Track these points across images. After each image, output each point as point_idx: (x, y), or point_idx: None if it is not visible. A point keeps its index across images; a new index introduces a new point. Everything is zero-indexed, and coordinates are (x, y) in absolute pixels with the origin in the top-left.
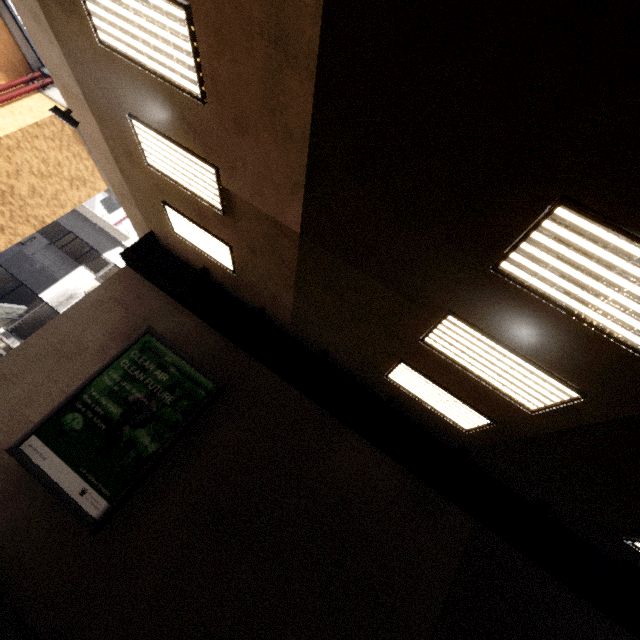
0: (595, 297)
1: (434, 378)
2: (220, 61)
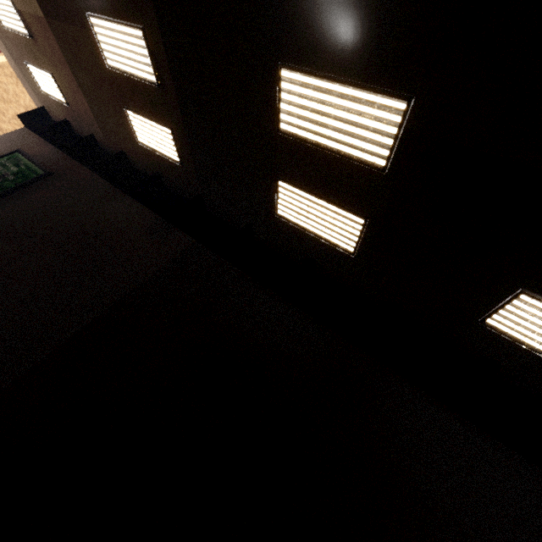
0: None
1: (140, 111)
2: None
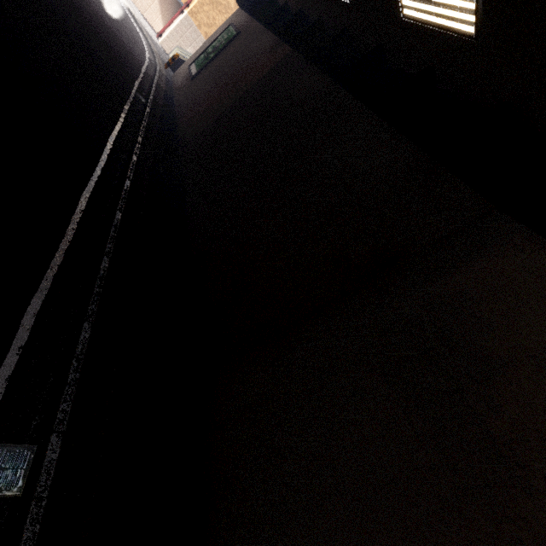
0: None
1: None
2: None
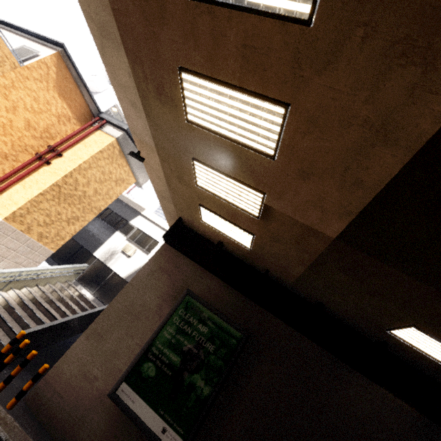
0: None
1: None
2: (304, 137)
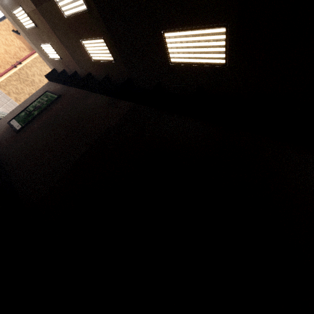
0: None
1: (87, 37)
2: None
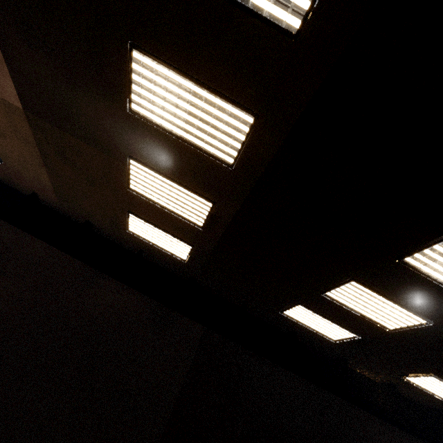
0: (180, 120)
1: (151, 221)
2: None
